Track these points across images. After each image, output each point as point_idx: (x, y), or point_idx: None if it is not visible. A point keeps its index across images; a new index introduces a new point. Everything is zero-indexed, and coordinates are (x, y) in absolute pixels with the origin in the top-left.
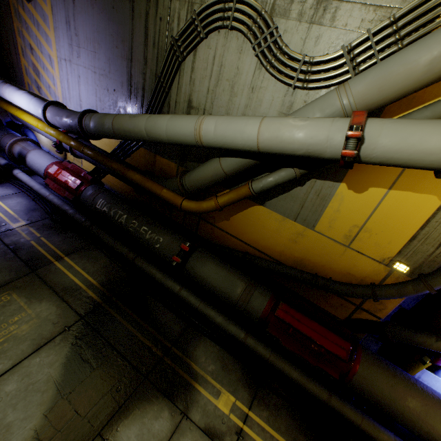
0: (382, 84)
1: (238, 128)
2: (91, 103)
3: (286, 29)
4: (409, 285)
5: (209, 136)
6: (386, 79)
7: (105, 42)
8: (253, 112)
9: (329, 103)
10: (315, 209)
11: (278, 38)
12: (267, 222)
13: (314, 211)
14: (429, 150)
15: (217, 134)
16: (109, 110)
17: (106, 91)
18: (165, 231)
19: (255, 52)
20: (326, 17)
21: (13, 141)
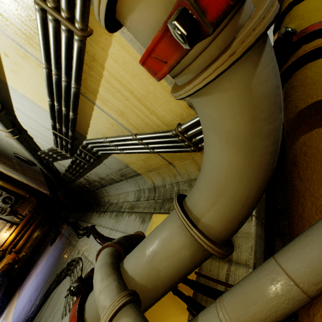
0: None
1: None
2: (22, 307)
3: None
4: None
5: None
6: None
7: (49, 269)
8: None
9: None
10: None
11: None
12: None
13: None
14: None
15: None
16: (20, 316)
17: (29, 300)
18: None
19: (66, 294)
20: None
21: None
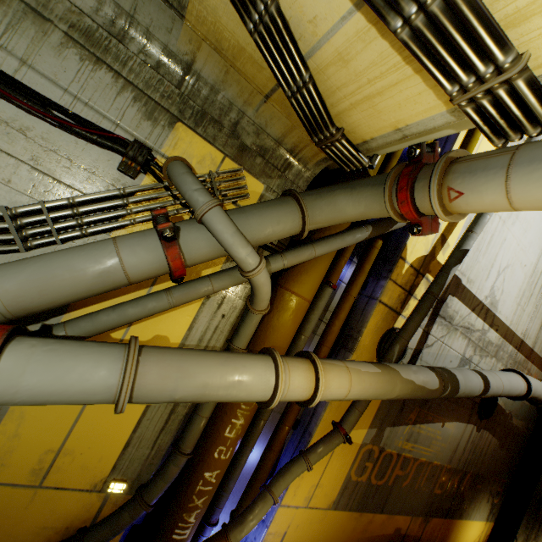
0: (43, 287)
1: None
2: None
3: None
4: (126, 512)
5: None
6: (49, 282)
7: None
8: None
9: None
10: None
11: None
12: None
13: None
14: (93, 390)
15: None
16: None
17: None
18: None
19: None
20: None
21: None
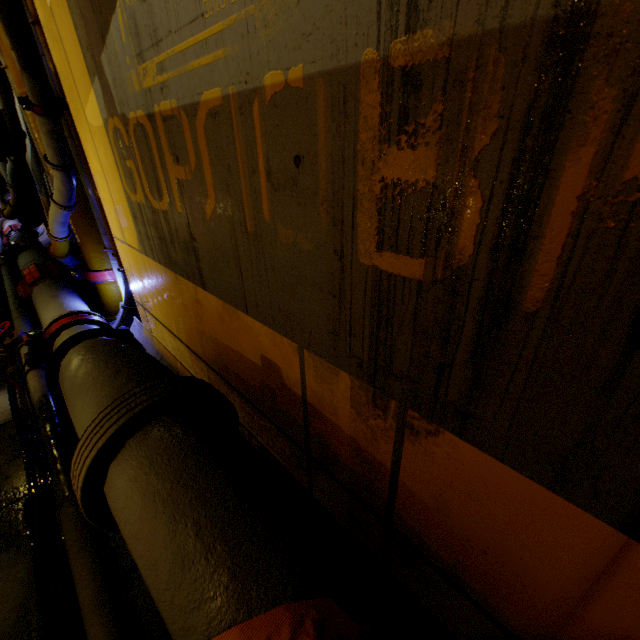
0: None
1: None
2: None
3: None
4: None
5: None
6: None
7: None
8: None
9: None
10: None
11: None
12: None
13: None
14: None
15: None
16: None
17: None
18: (25, 244)
19: None
20: None
21: (3, 219)
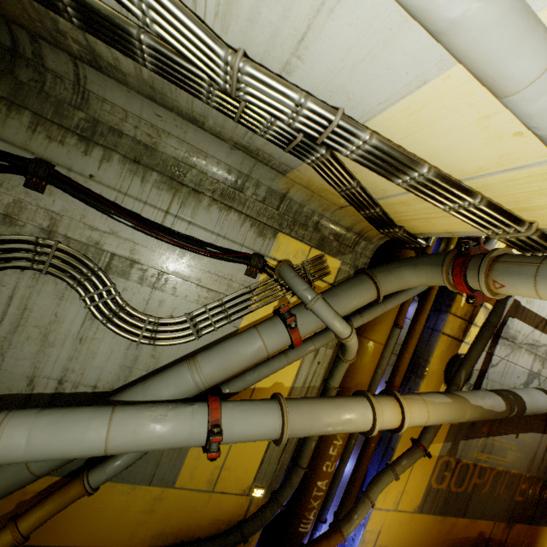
0: (226, 368)
1: (74, 437)
2: None
3: (126, 287)
4: (268, 510)
5: (15, 455)
6: (228, 365)
7: None
8: (83, 365)
9: (184, 382)
10: (174, 462)
11: (118, 297)
12: (109, 500)
13: (173, 465)
14: (267, 432)
15: (33, 449)
16: None
17: None
18: None
19: (87, 305)
20: (168, 287)
21: None
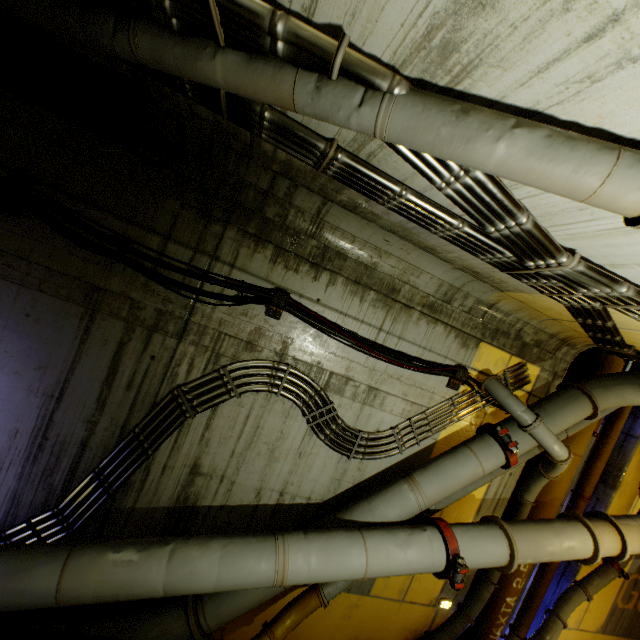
0: (446, 491)
1: (342, 563)
2: None
3: (340, 403)
4: (457, 623)
5: (299, 578)
6: (448, 487)
7: None
8: (300, 478)
9: (409, 504)
10: None
11: (336, 414)
12: None
13: None
14: (496, 561)
15: (312, 574)
16: None
17: None
18: None
19: (310, 423)
20: (376, 401)
21: None
